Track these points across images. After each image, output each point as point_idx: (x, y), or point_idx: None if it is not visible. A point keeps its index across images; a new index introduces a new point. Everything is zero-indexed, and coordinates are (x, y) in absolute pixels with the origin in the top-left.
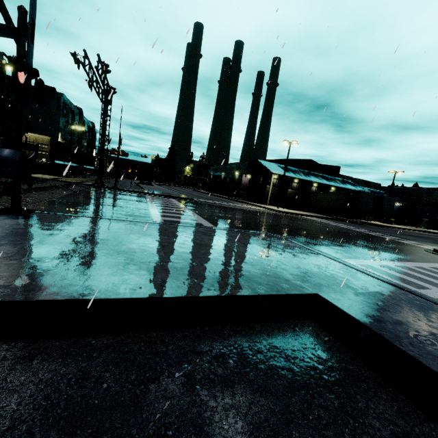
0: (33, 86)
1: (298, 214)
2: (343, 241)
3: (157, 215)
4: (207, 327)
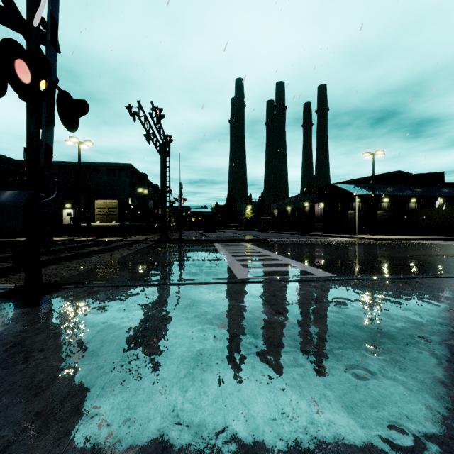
0: (107, 163)
1: (410, 239)
2: None
3: (237, 266)
4: None
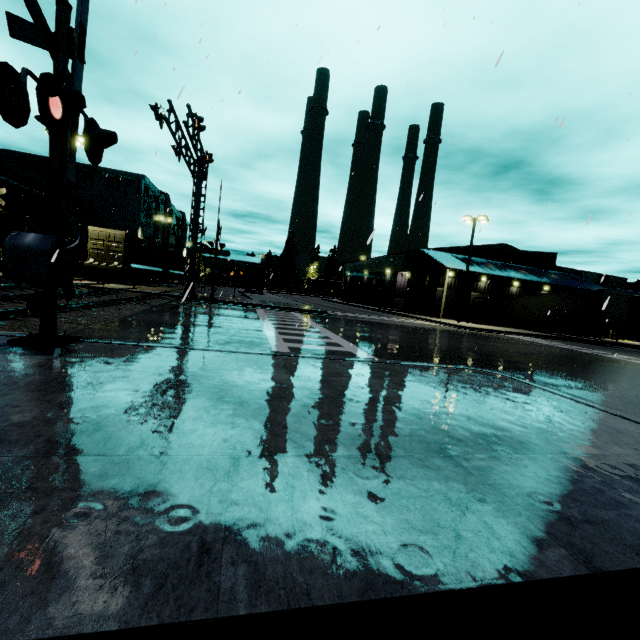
0: (107, 169)
1: (496, 331)
2: (611, 379)
3: (278, 340)
4: None
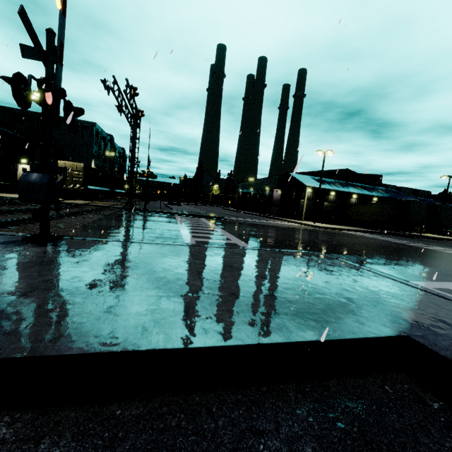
0: None
1: (339, 229)
2: (402, 258)
3: (188, 236)
4: (264, 386)
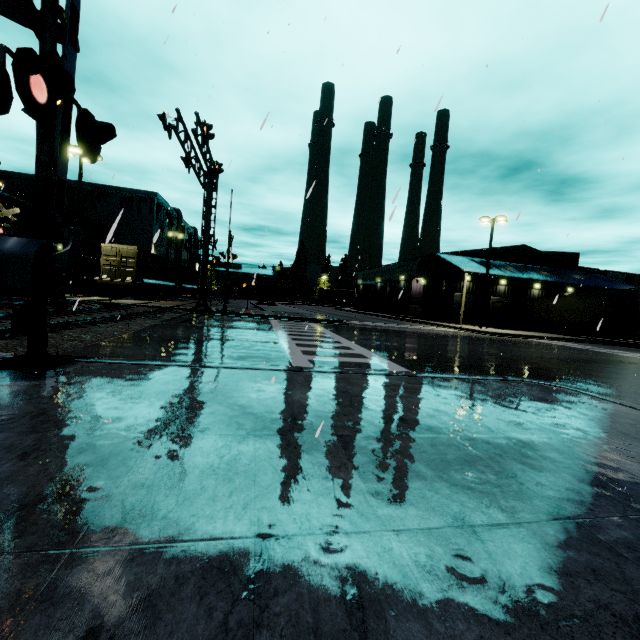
0: (121, 188)
1: (522, 336)
2: None
3: (296, 353)
4: None
